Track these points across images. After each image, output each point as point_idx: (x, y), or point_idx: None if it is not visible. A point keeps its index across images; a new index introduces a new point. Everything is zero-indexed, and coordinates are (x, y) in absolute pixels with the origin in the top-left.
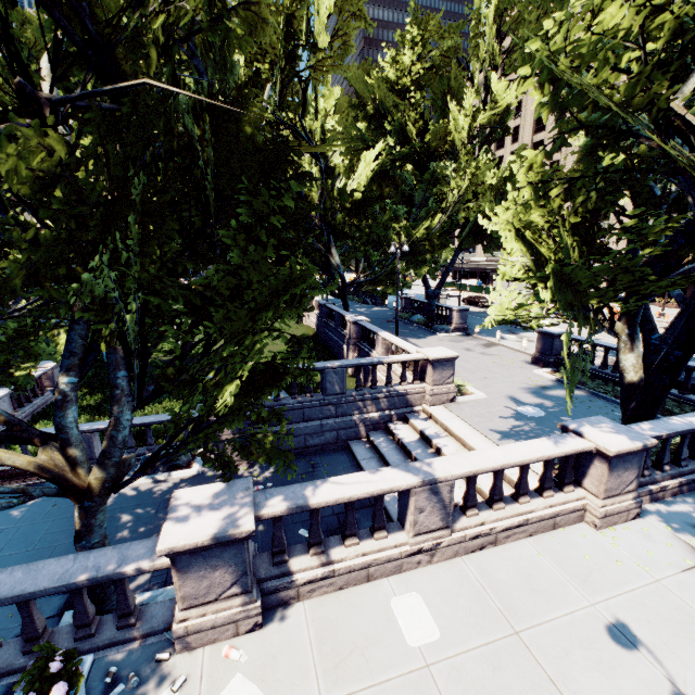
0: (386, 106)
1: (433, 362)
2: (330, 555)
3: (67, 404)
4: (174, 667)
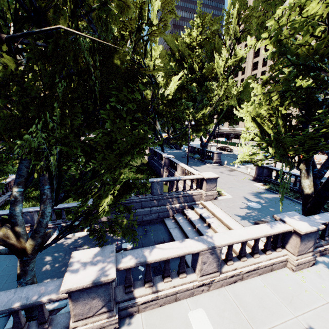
0: (184, 55)
1: (206, 179)
2: (156, 287)
3: (17, 203)
4: None
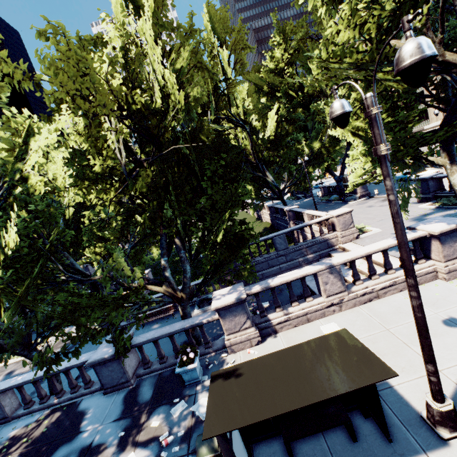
0: (274, 84)
1: (336, 217)
2: (286, 311)
3: (166, 268)
4: (229, 358)
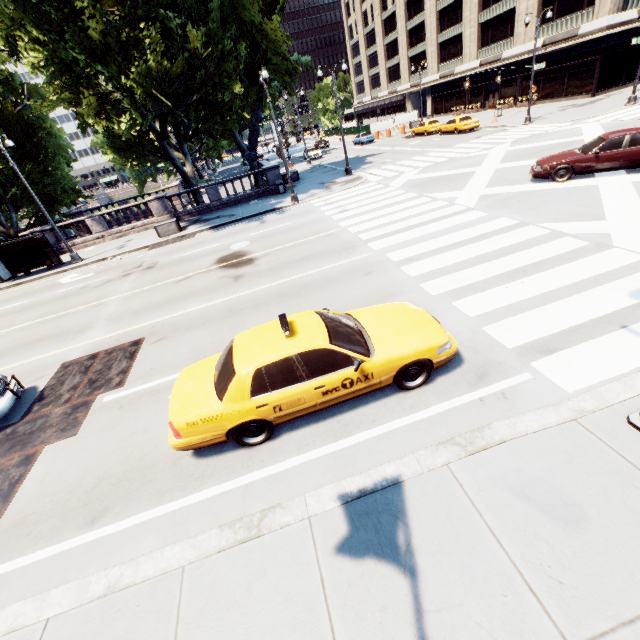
0: None
1: (167, 190)
2: (73, 241)
3: (1, 216)
4: None
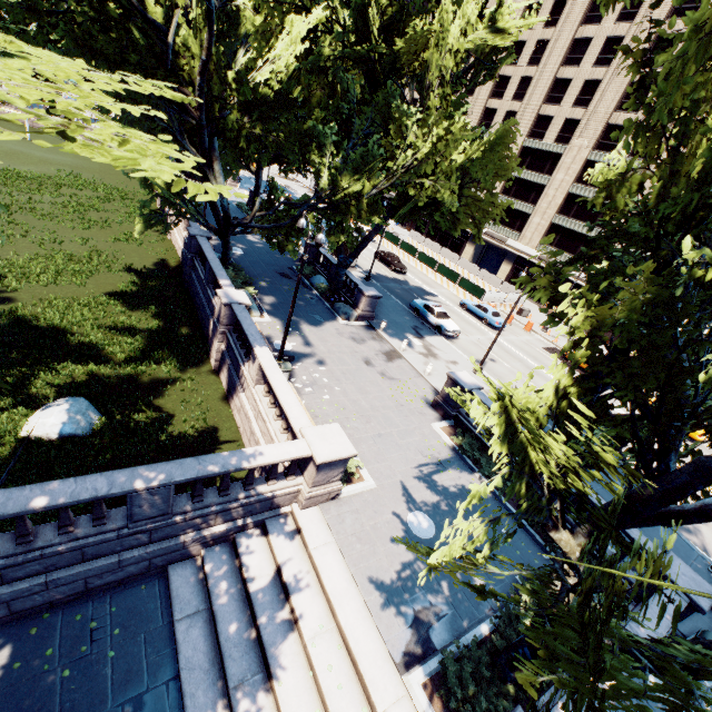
0: None
1: (320, 464)
2: None
3: None
4: None
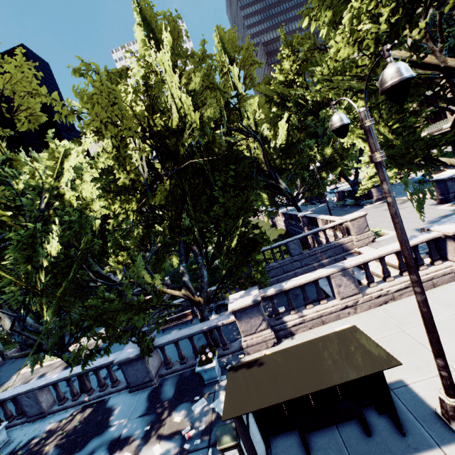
0: (283, 95)
1: (350, 221)
2: (300, 313)
3: (185, 274)
4: (246, 359)
